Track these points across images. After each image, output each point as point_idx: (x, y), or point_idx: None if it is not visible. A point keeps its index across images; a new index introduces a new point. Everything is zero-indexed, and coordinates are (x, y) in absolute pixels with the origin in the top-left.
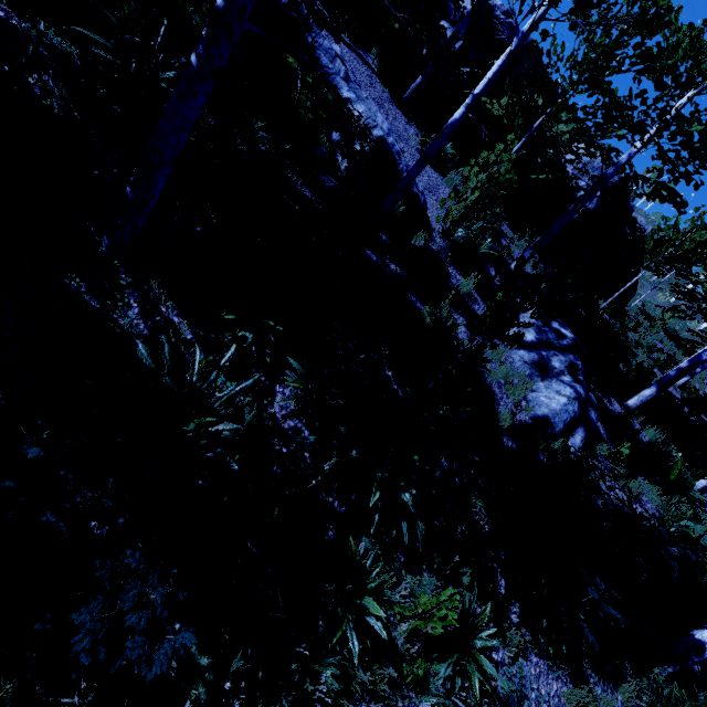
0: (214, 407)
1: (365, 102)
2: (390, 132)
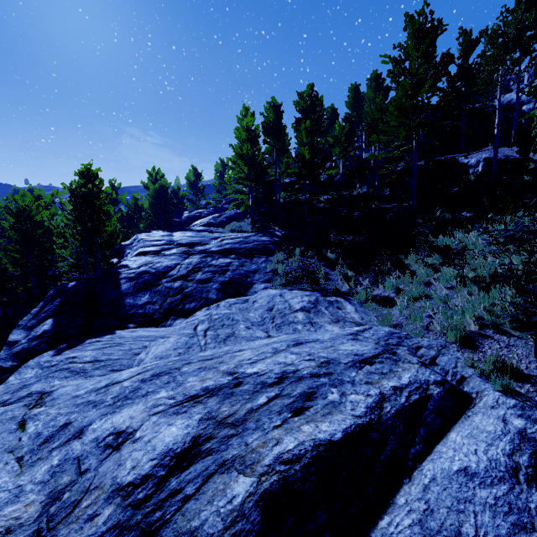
0: (437, 214)
1: (475, 157)
2: (490, 155)
